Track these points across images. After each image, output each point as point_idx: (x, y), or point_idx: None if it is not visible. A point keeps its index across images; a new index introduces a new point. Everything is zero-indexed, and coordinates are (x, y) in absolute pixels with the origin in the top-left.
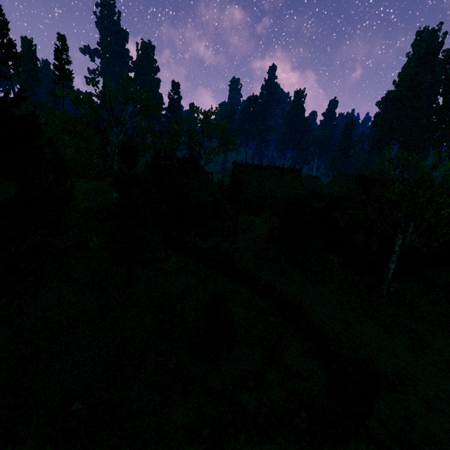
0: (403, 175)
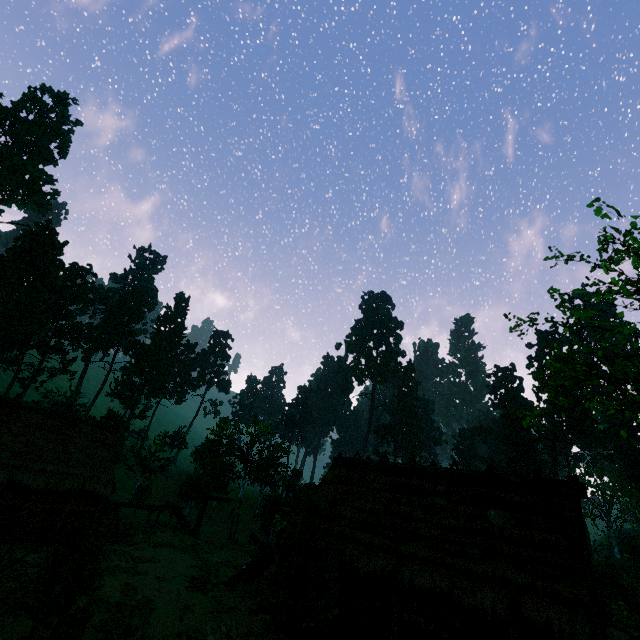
0: None
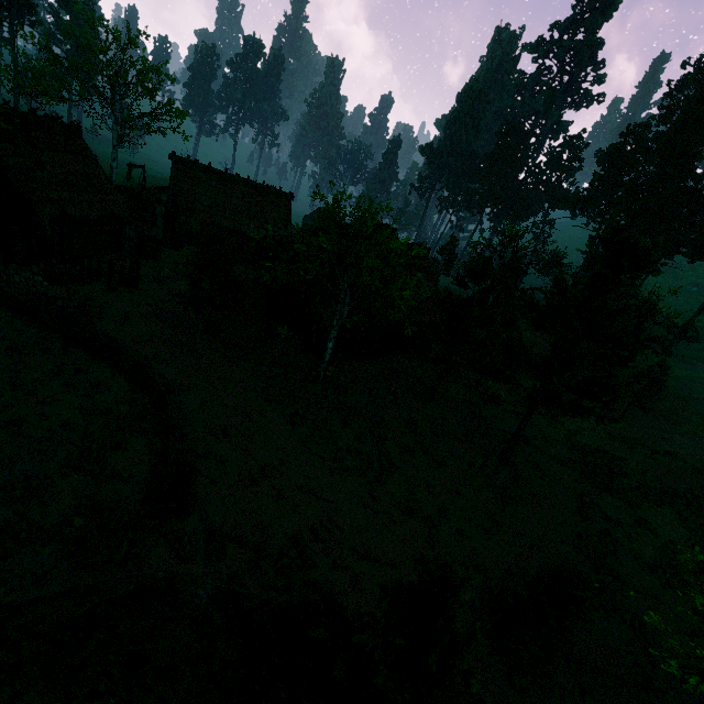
0: (361, 227)
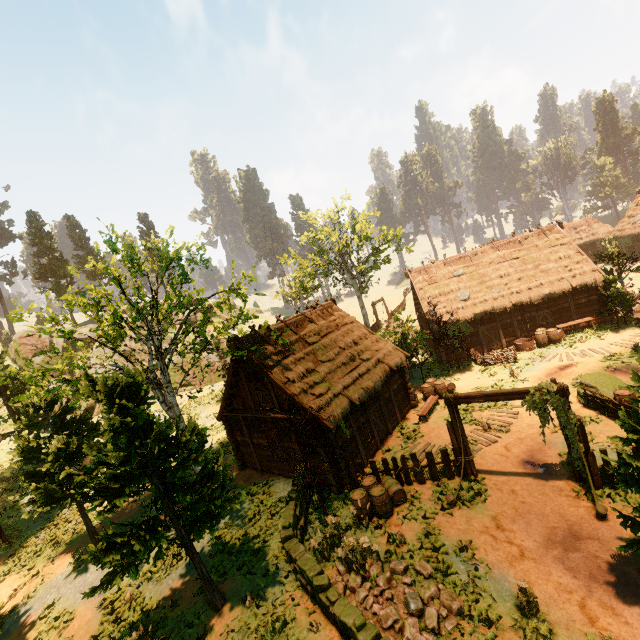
0: None
